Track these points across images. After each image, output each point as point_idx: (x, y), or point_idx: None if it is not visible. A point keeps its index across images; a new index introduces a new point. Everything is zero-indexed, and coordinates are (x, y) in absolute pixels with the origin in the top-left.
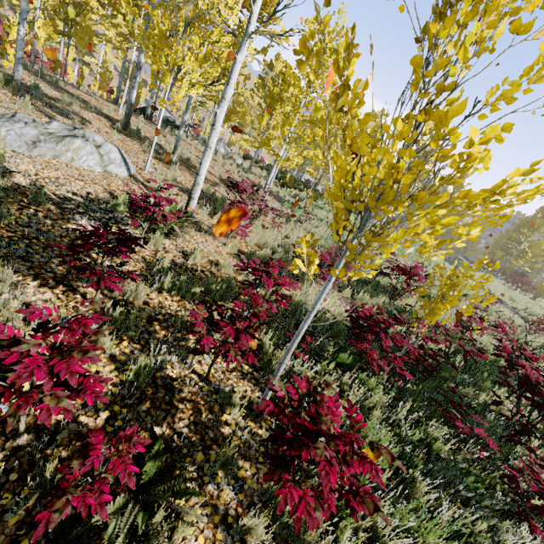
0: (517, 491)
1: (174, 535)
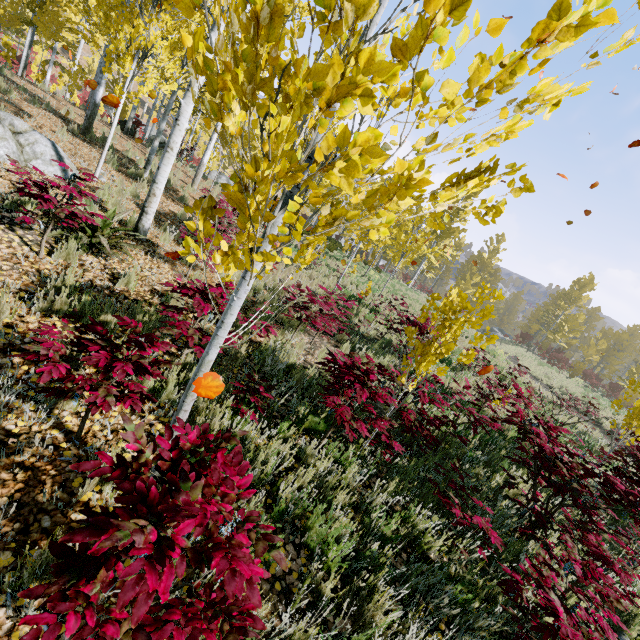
0: (520, 604)
1: None
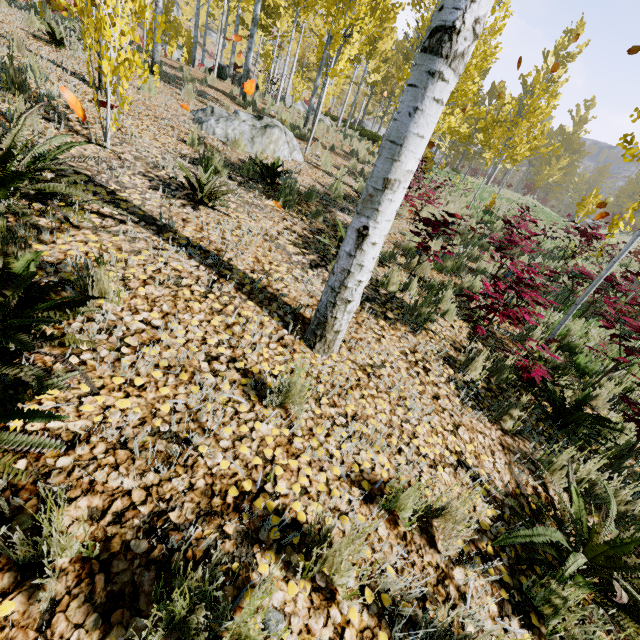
0: None
1: (568, 395)
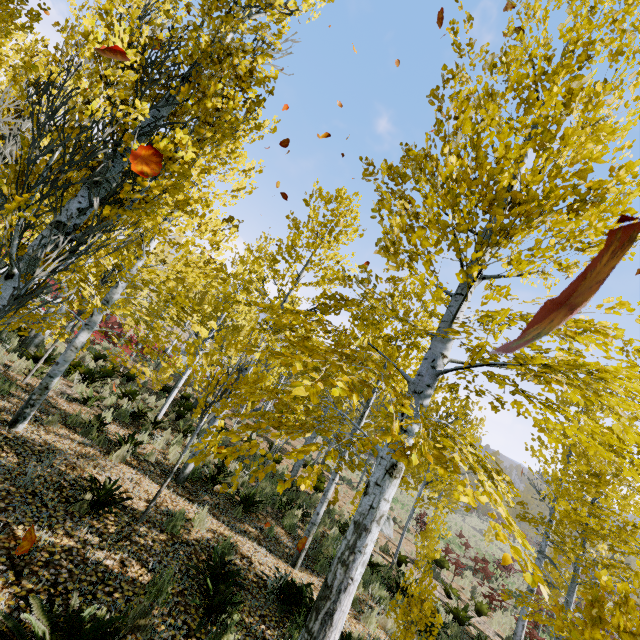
0: None
1: None
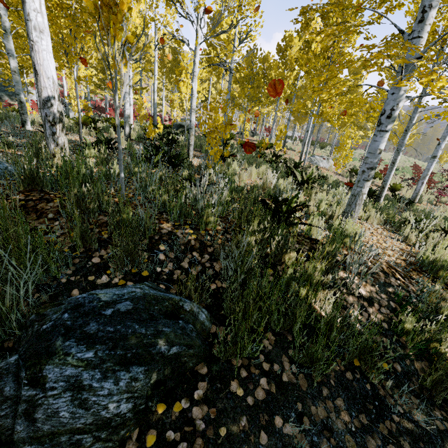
0: None
1: None
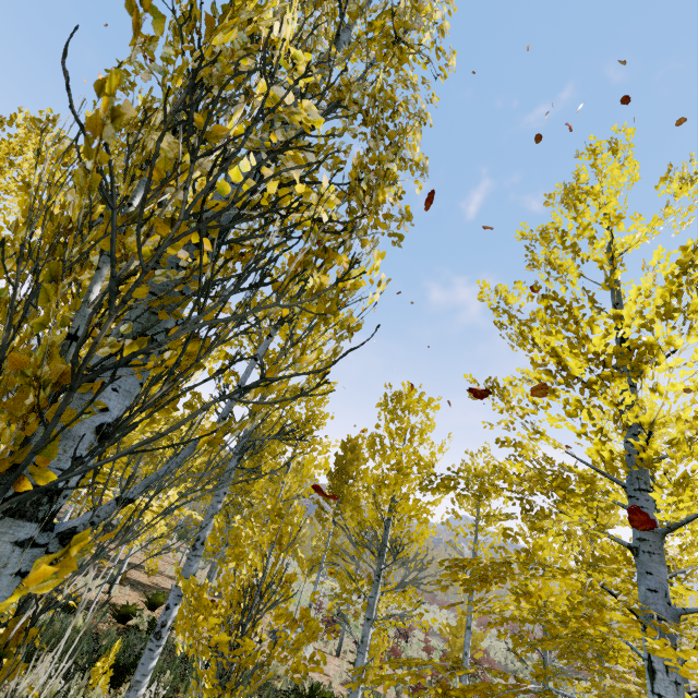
0: None
1: None
